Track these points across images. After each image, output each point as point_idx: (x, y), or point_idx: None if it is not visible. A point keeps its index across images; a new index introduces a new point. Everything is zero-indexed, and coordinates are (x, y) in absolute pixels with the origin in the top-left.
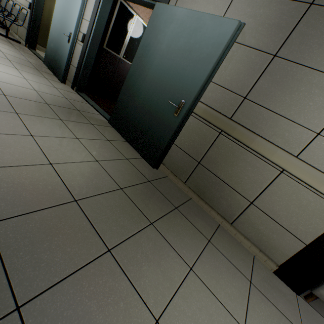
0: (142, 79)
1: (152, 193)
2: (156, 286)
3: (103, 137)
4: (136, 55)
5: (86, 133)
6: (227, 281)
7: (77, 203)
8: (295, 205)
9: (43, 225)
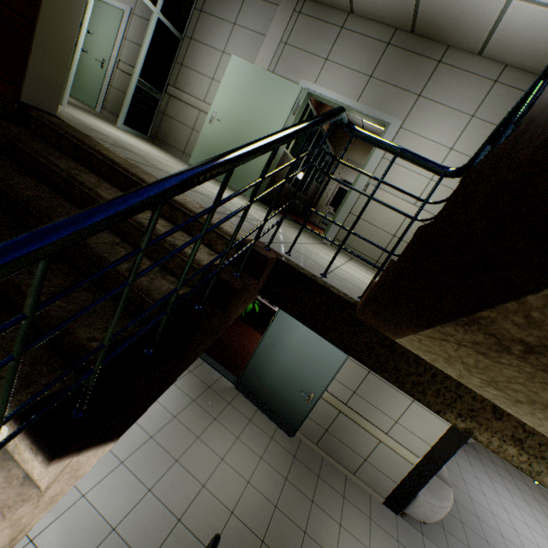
0: (272, 363)
1: (301, 470)
2: (329, 542)
3: (246, 419)
4: (264, 340)
5: (236, 423)
6: (358, 524)
7: (277, 508)
8: (390, 461)
9: (276, 531)
